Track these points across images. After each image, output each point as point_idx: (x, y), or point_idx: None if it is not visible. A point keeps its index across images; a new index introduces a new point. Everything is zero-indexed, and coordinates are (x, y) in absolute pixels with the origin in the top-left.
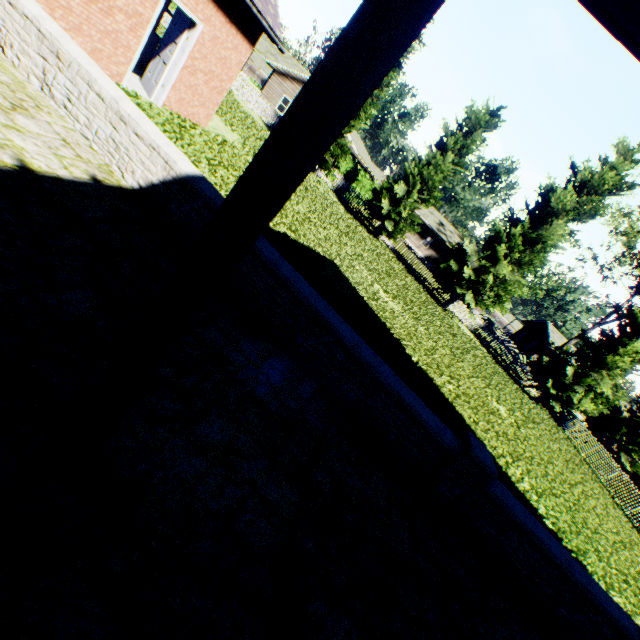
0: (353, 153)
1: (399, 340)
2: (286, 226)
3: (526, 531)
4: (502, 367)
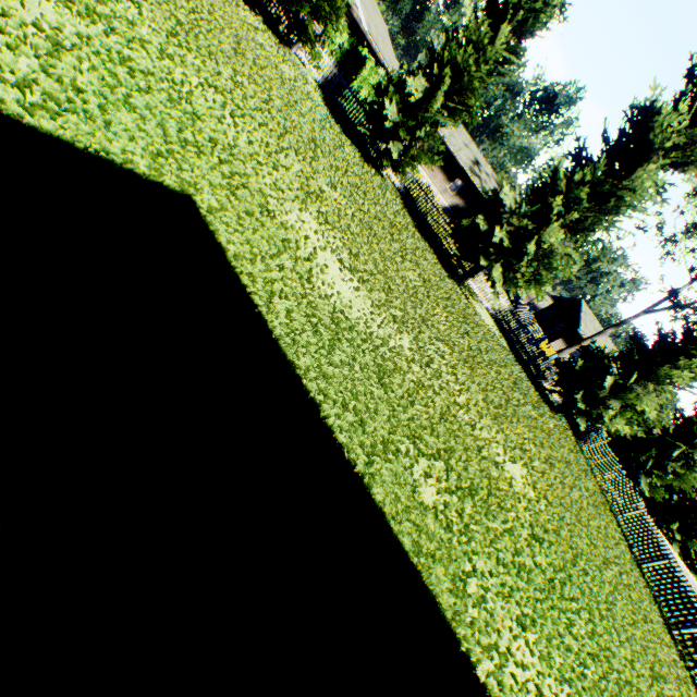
0: (363, 32)
1: (319, 408)
2: (15, 75)
3: None
4: (523, 365)
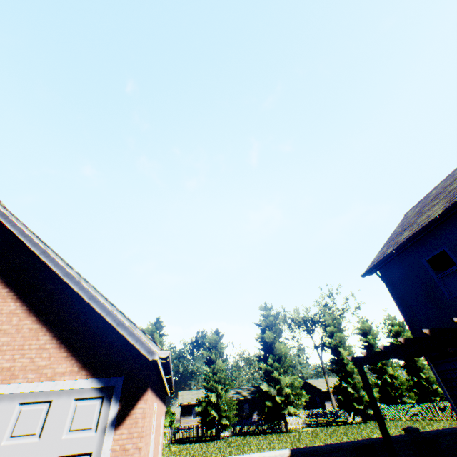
0: None
1: None
2: None
3: (439, 433)
4: (336, 425)
